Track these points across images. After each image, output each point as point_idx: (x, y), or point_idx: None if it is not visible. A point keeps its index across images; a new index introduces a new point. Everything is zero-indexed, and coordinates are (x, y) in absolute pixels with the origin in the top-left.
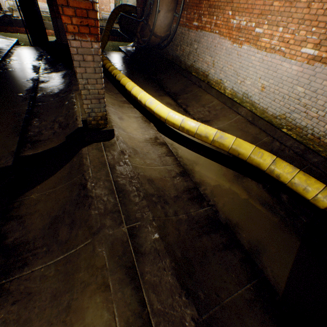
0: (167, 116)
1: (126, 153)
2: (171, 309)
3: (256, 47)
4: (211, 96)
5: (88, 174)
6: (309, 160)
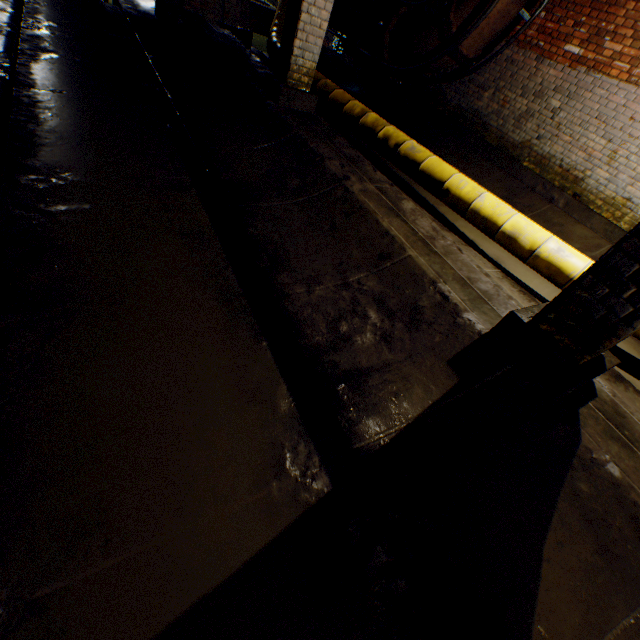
0: None
1: None
2: None
3: None
4: (589, 230)
5: None
6: None
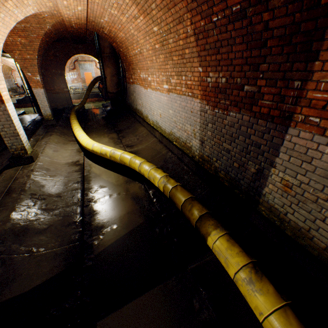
0: (85, 144)
1: (35, 170)
2: None
3: (152, 89)
4: (144, 127)
5: None
6: (185, 161)
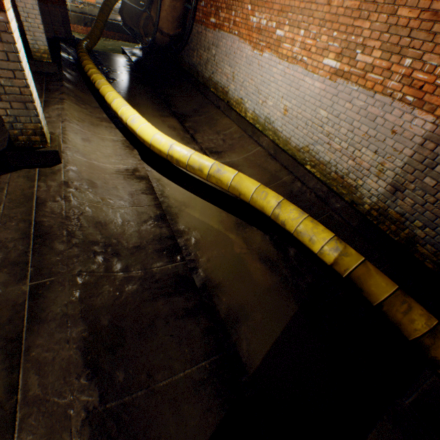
0: (152, 140)
1: (73, 185)
2: (56, 396)
3: (278, 56)
4: (230, 120)
5: None
6: (332, 205)
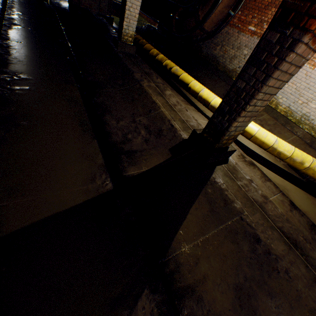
0: (256, 133)
1: (255, 182)
2: None
3: None
4: None
5: (248, 218)
6: None
